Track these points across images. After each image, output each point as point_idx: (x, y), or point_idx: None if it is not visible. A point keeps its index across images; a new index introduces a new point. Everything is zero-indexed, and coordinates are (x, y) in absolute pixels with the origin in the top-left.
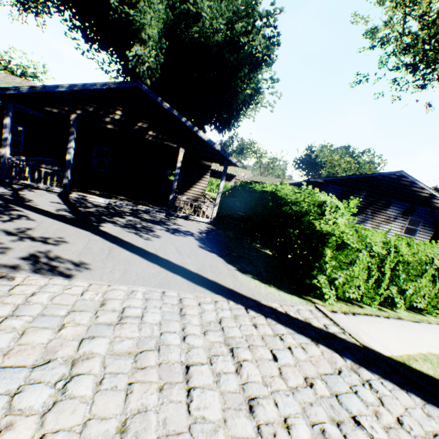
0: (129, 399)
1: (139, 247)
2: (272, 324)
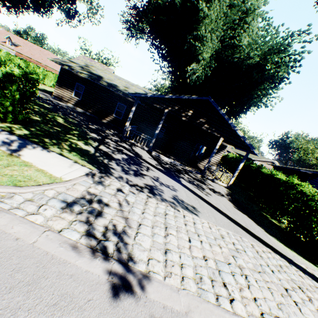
0: (273, 295)
1: (207, 201)
2: (310, 279)
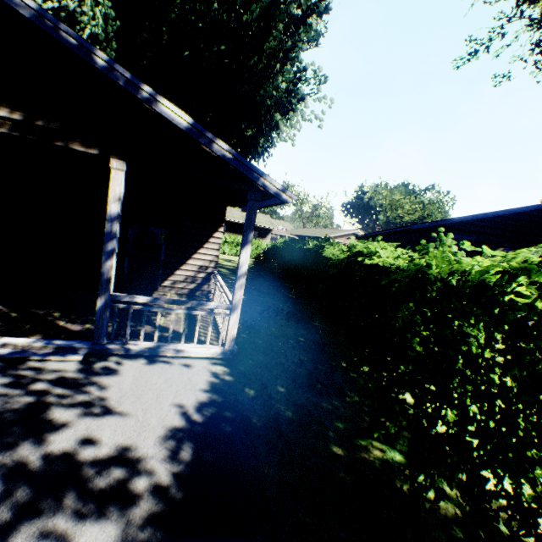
0: None
1: None
2: None
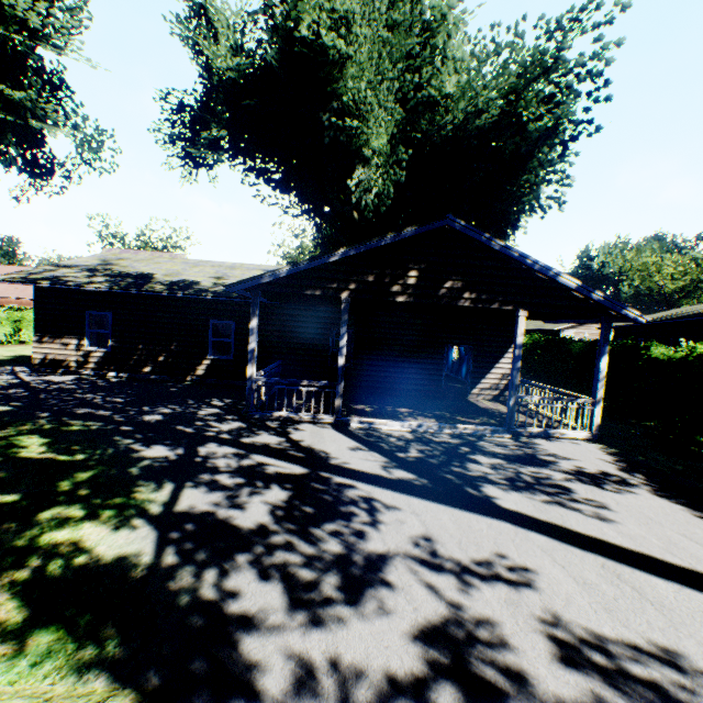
0: None
1: (640, 554)
2: None
